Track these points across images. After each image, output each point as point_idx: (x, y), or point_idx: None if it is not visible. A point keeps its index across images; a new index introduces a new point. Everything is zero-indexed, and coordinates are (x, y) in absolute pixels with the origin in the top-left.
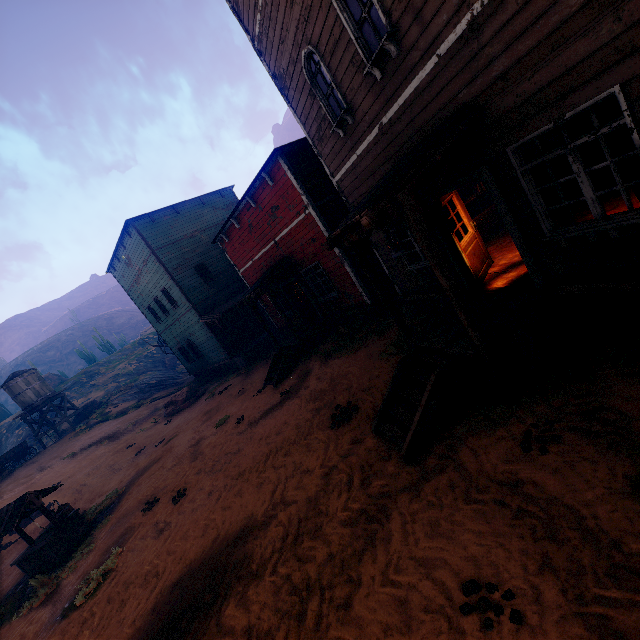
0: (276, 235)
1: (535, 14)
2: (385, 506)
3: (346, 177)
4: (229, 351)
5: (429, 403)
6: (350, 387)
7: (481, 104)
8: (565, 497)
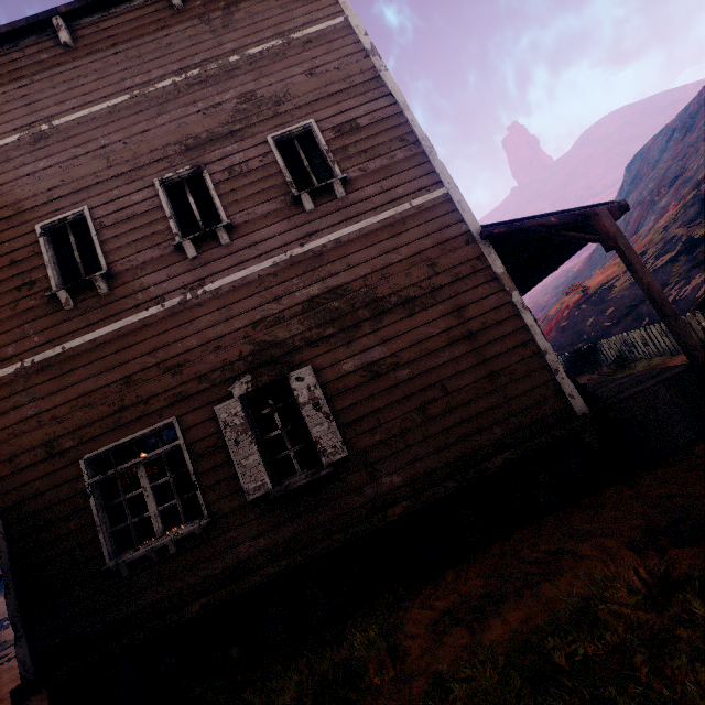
0: None
1: None
2: None
3: None
4: None
5: None
6: None
7: None
8: None
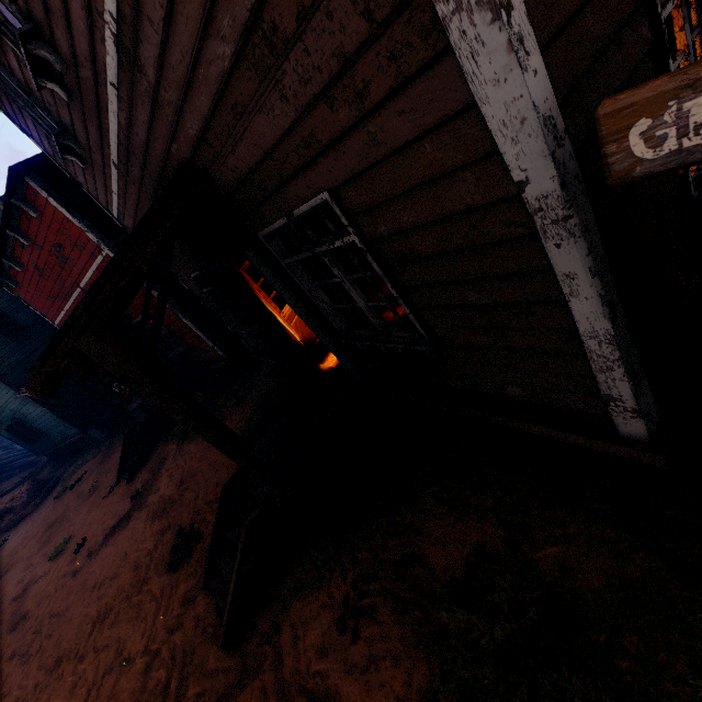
0: (78, 280)
1: (186, 56)
2: None
3: (124, 217)
4: (79, 424)
5: (244, 568)
6: (197, 497)
7: (203, 169)
8: None
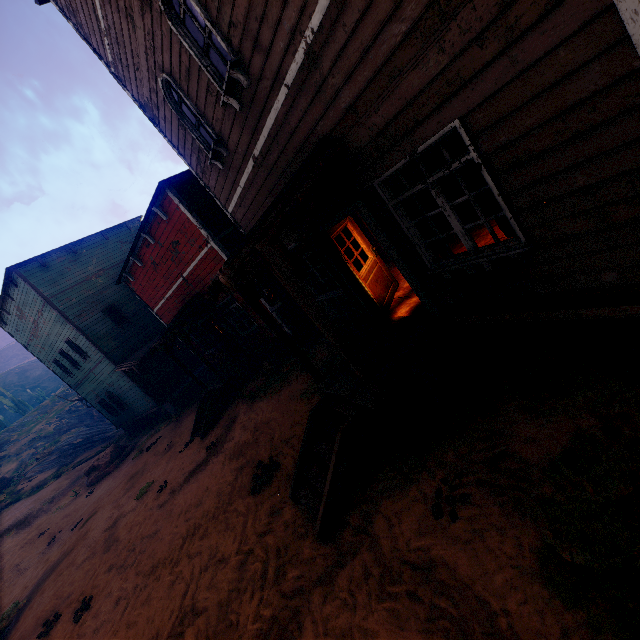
0: (183, 271)
1: (365, 43)
2: (298, 610)
3: (238, 209)
4: (156, 398)
5: (338, 466)
6: (272, 437)
7: (340, 137)
8: (476, 584)
